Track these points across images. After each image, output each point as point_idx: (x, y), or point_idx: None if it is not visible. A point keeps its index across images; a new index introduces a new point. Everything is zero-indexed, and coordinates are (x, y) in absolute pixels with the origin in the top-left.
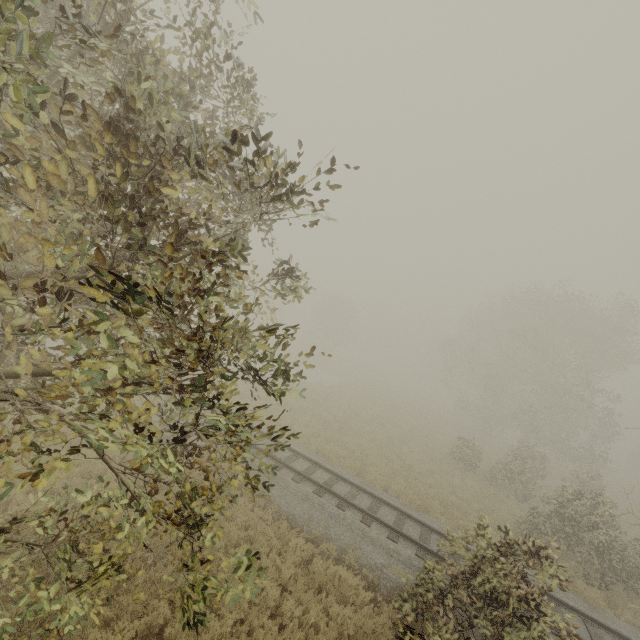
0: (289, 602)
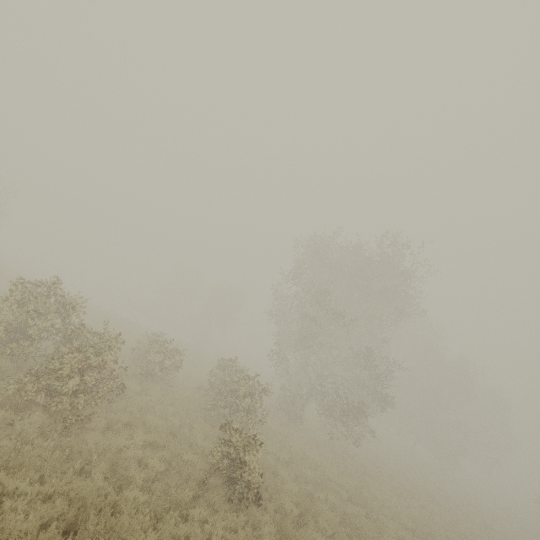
0: None
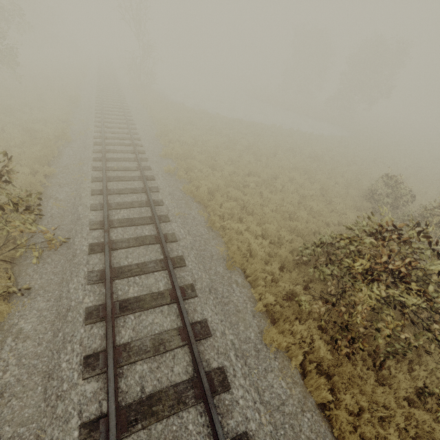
0: None
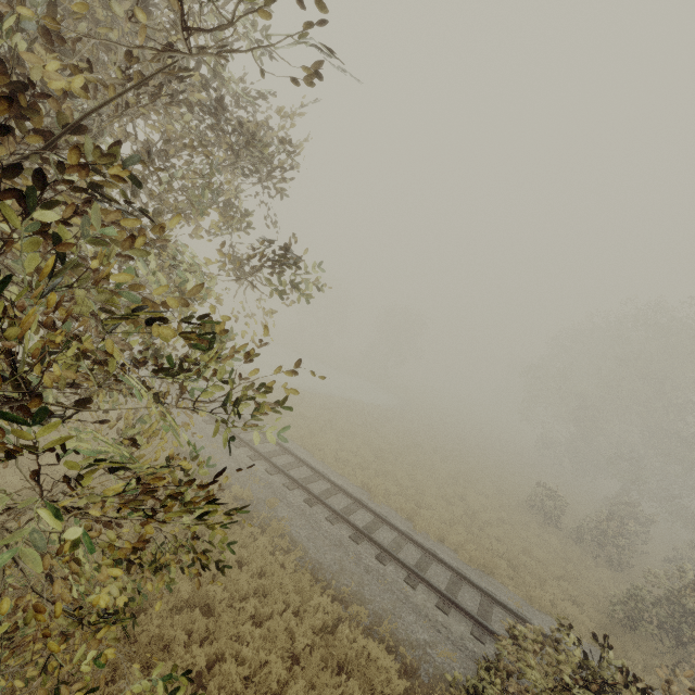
0: (296, 684)
